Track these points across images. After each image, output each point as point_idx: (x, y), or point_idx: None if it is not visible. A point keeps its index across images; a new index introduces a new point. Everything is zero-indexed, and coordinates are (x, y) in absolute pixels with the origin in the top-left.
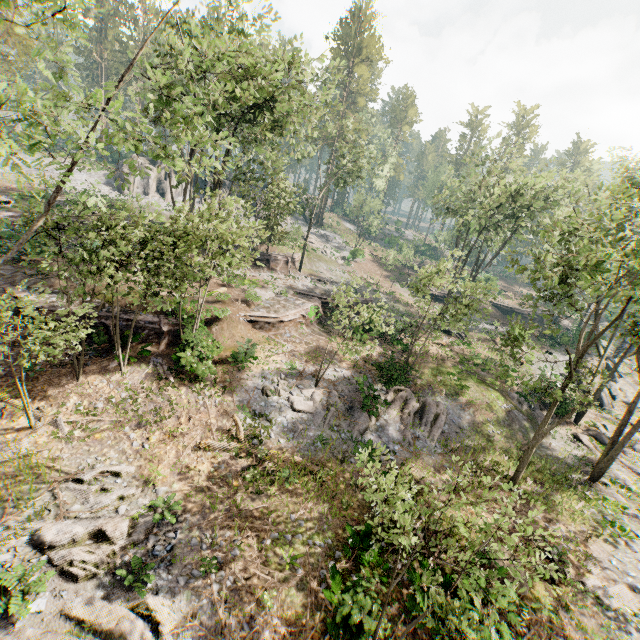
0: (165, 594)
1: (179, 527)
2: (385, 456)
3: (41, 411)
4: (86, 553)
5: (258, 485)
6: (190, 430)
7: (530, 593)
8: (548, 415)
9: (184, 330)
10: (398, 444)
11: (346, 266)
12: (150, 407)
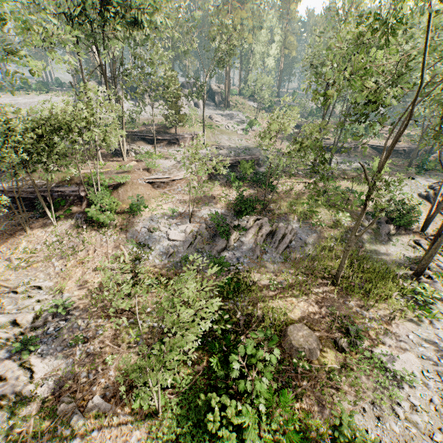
0: (46, 356)
1: (69, 317)
2: (235, 267)
3: (3, 253)
4: (4, 333)
5: (131, 290)
6: (93, 258)
7: (319, 358)
8: (357, 224)
9: (88, 193)
10: (248, 258)
11: (244, 135)
12: (70, 246)
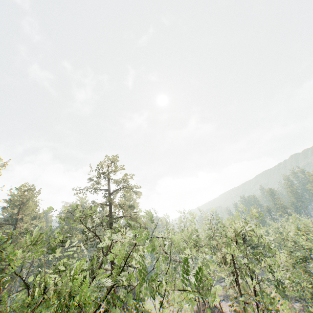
0: None
1: None
2: None
3: None
4: None
5: None
6: None
7: None
8: None
9: None
10: None
11: None
12: None
